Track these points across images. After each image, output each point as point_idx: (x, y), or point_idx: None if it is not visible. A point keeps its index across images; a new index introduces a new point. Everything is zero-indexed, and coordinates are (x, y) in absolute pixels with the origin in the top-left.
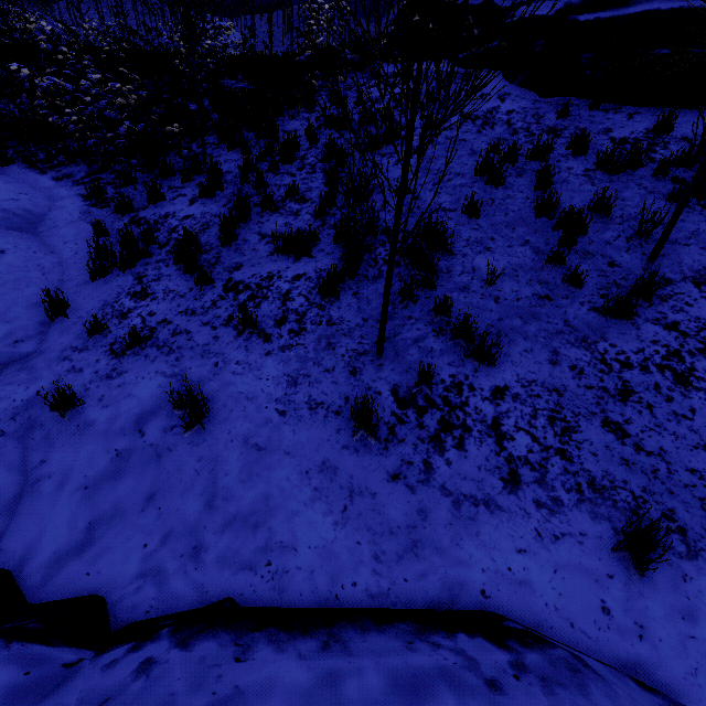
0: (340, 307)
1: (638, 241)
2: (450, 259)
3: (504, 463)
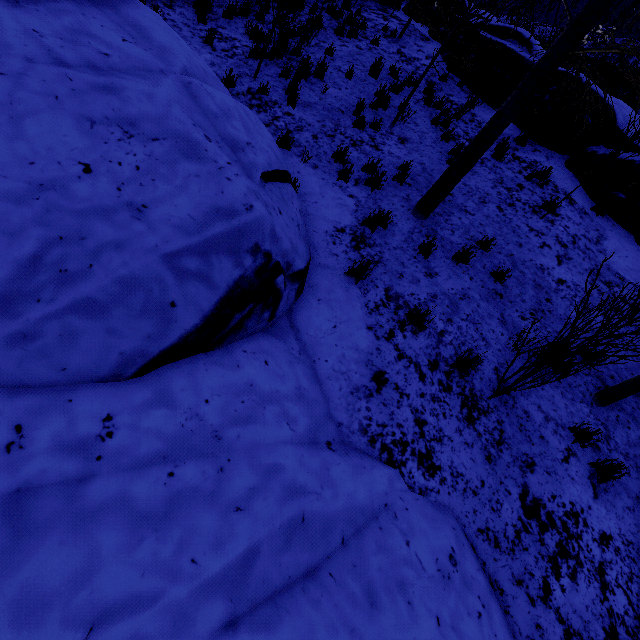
0: (255, 63)
1: (400, 122)
2: (320, 82)
3: (269, 122)
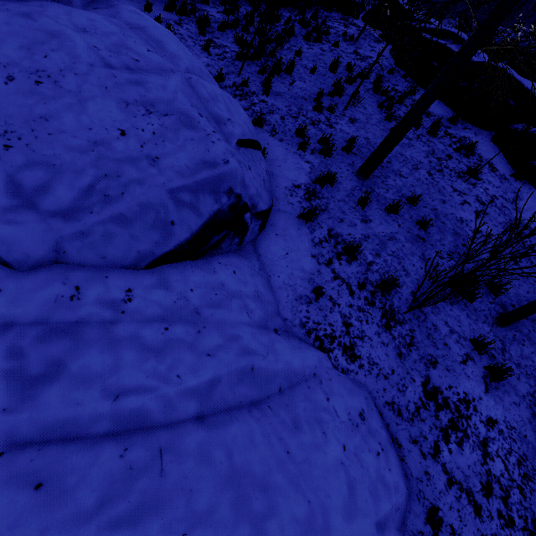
0: (240, 64)
1: (352, 106)
2: (289, 77)
3: (248, 108)
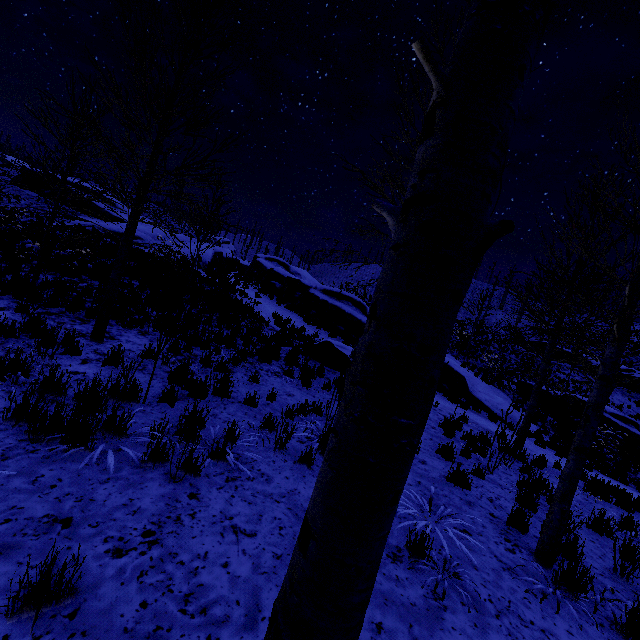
0: None
1: None
2: None
3: None
